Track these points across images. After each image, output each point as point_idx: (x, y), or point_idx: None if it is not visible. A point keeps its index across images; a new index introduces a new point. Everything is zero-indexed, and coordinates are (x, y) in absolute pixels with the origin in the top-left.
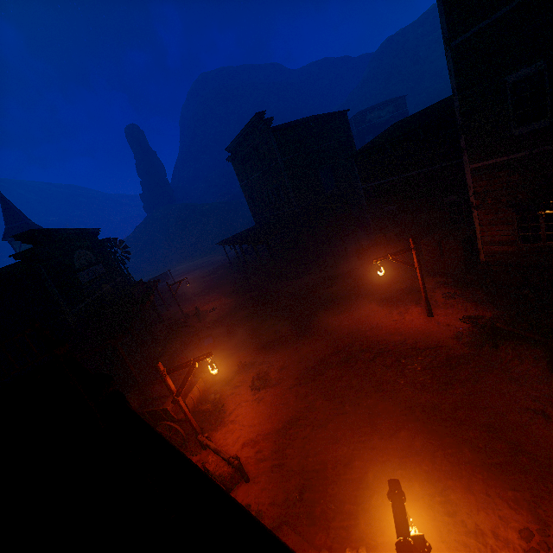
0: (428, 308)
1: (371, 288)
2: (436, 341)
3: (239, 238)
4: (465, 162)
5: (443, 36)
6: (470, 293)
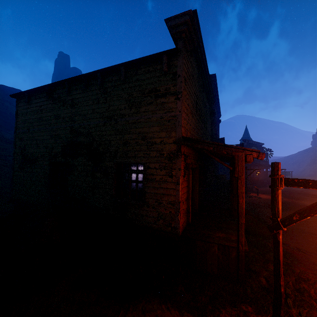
0: None
1: None
2: None
3: None
4: None
5: None
6: None
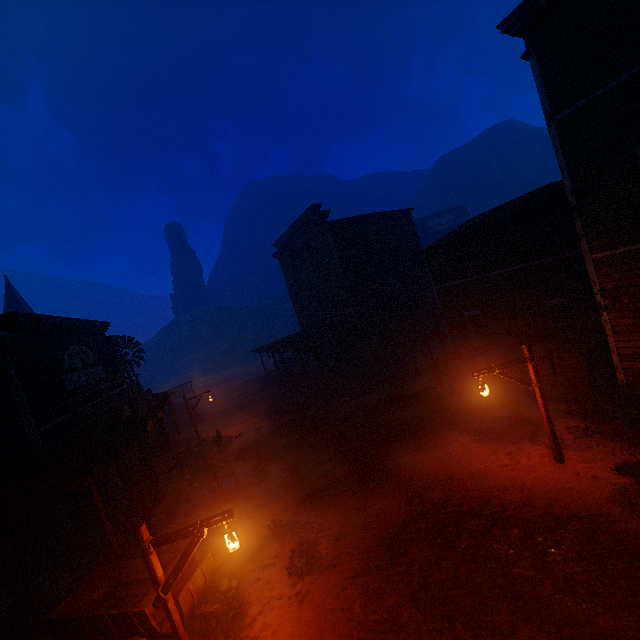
0: (556, 449)
1: (457, 414)
2: (585, 505)
3: (281, 345)
4: (584, 251)
5: (544, 110)
6: (610, 428)
